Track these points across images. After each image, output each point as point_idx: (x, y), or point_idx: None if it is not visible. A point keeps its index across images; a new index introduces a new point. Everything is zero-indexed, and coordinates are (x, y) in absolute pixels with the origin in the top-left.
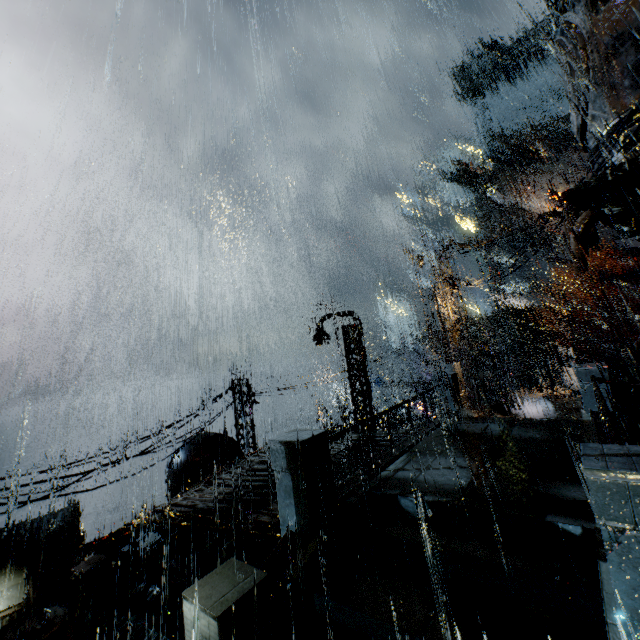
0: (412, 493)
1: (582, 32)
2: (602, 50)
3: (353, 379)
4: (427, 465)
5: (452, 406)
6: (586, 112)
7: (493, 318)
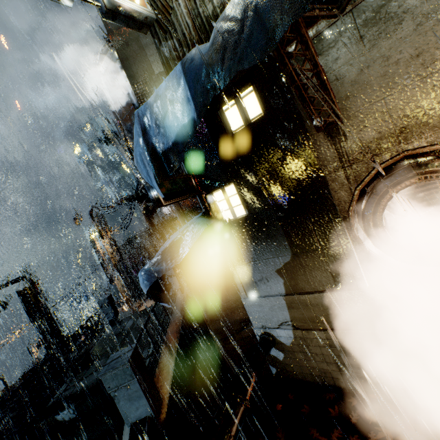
0: (64, 408)
1: (117, 115)
2: (127, 128)
3: (39, 326)
4: (82, 377)
5: (112, 316)
6: (132, 152)
7: (148, 232)
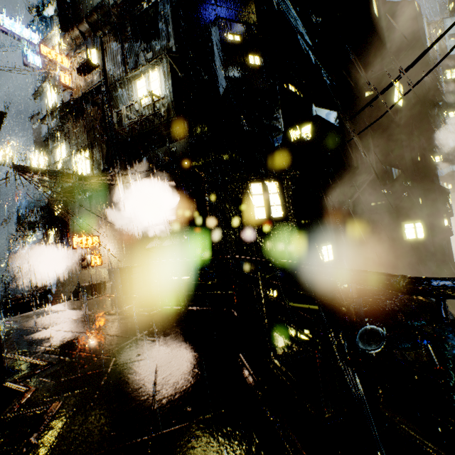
0: None
1: None
2: None
3: None
4: None
5: None
6: None
7: None
